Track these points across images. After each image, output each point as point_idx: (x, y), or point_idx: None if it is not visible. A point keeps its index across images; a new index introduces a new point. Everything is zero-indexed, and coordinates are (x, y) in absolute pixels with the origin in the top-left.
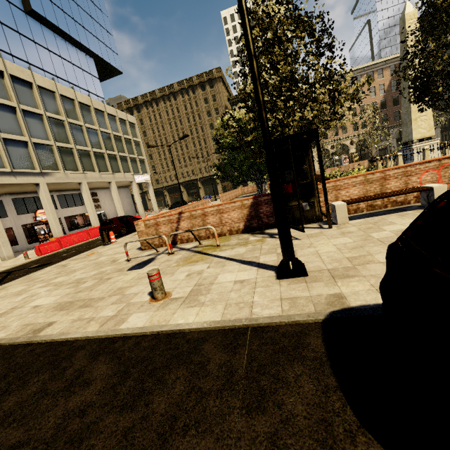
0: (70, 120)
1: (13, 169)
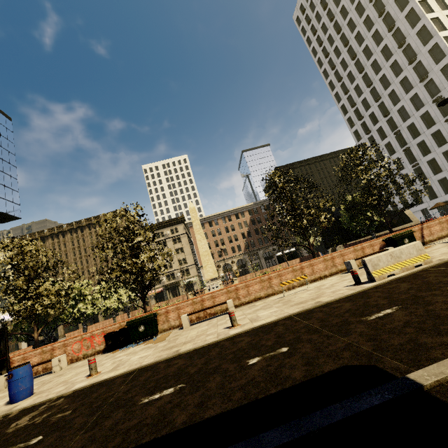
0: None
1: None
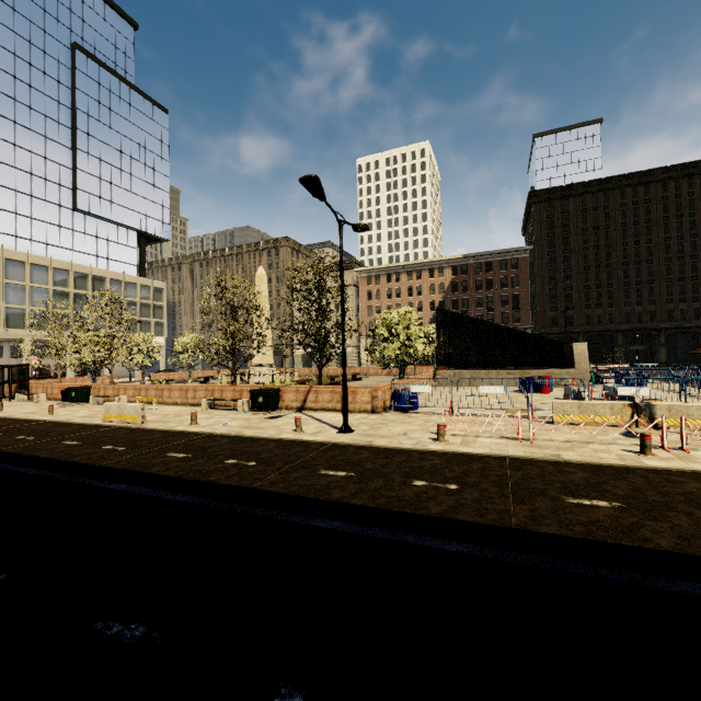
0: (77, 291)
1: (5, 328)
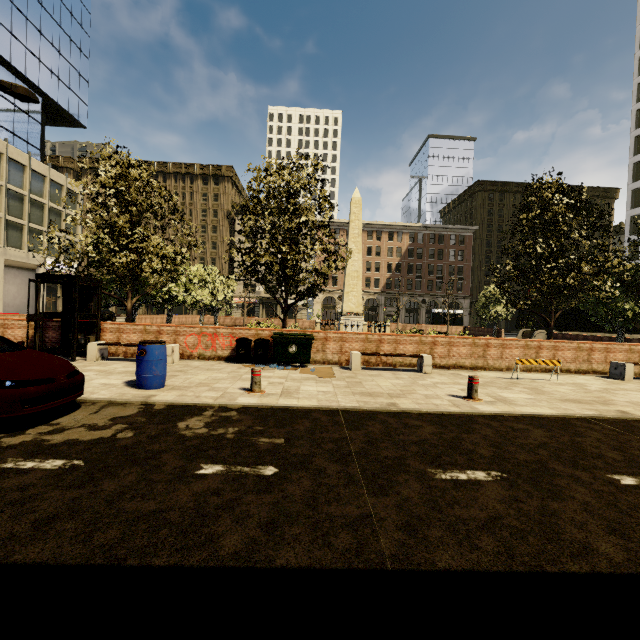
0: None
1: None
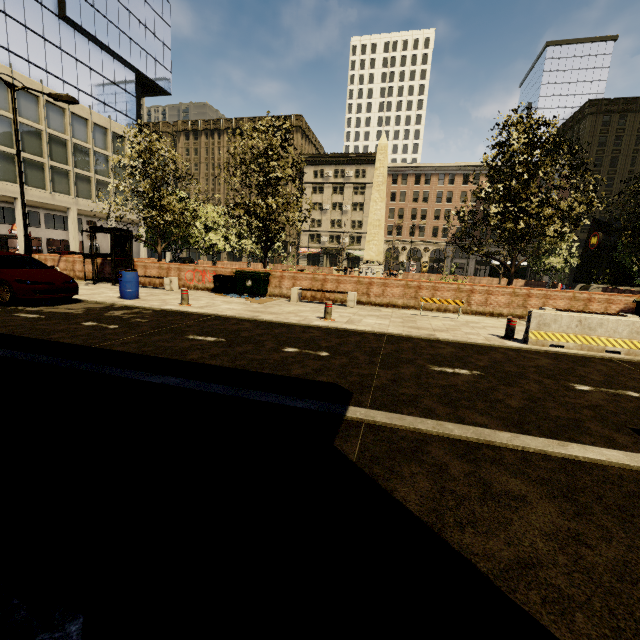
0: (76, 141)
1: None
